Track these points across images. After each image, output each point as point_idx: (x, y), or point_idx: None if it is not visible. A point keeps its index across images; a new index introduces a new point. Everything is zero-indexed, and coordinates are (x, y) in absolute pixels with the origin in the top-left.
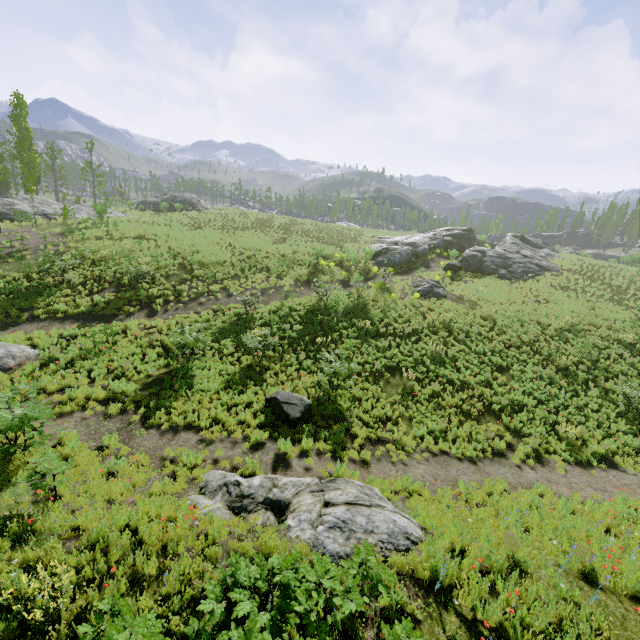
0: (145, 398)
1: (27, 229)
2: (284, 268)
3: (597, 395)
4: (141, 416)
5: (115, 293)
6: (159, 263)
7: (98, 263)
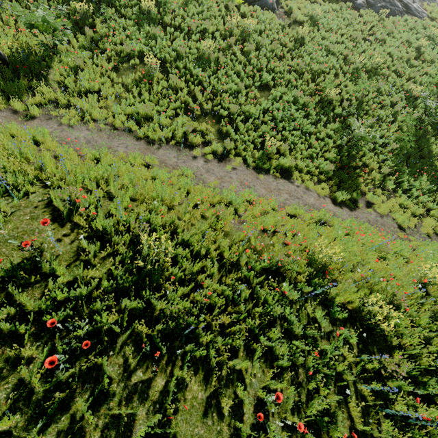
0: None
1: None
2: None
3: (335, 129)
4: None
5: None
6: None
7: None
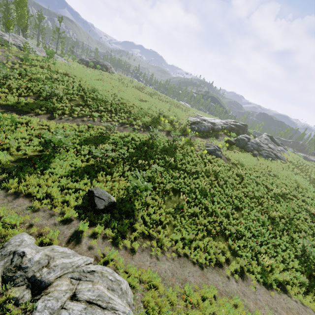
0: (11, 168)
1: (3, 50)
2: (139, 115)
3: (286, 240)
4: (1, 179)
5: (34, 100)
6: (68, 91)
7: (33, 80)
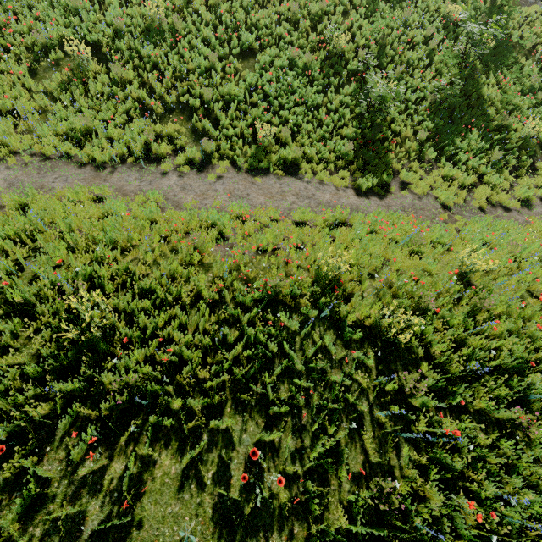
0: None
1: None
2: None
3: (352, 92)
4: None
5: None
6: None
7: None
